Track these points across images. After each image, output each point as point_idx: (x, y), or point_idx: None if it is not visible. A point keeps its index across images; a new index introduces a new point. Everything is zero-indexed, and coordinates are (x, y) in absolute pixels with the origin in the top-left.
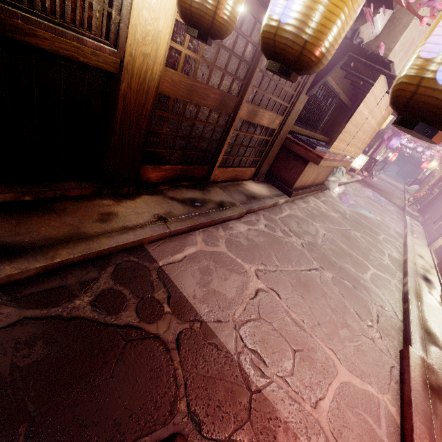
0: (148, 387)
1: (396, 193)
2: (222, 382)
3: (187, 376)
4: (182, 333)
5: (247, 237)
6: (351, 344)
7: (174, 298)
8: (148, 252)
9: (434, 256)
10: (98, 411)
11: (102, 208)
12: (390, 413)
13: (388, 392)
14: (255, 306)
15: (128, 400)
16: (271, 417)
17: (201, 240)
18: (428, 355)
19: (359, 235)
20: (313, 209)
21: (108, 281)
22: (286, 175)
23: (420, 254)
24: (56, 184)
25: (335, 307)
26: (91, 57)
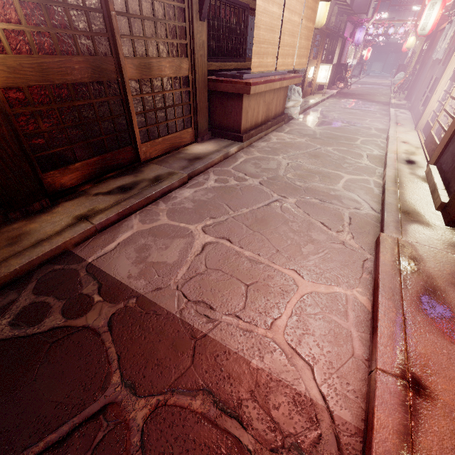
0: (76, 375)
1: (380, 90)
2: (161, 342)
3: (121, 350)
4: (115, 314)
5: (193, 200)
6: (316, 256)
7: (105, 286)
8: (75, 255)
9: (421, 136)
10: (20, 414)
11: (12, 233)
12: (360, 303)
13: (358, 285)
14: (202, 260)
15: (54, 394)
16: (218, 354)
17: (137, 222)
18: (403, 234)
19: (331, 149)
20: (274, 144)
21: (29, 297)
22: (230, 121)
23: (405, 140)
24: None
25: (299, 228)
26: None
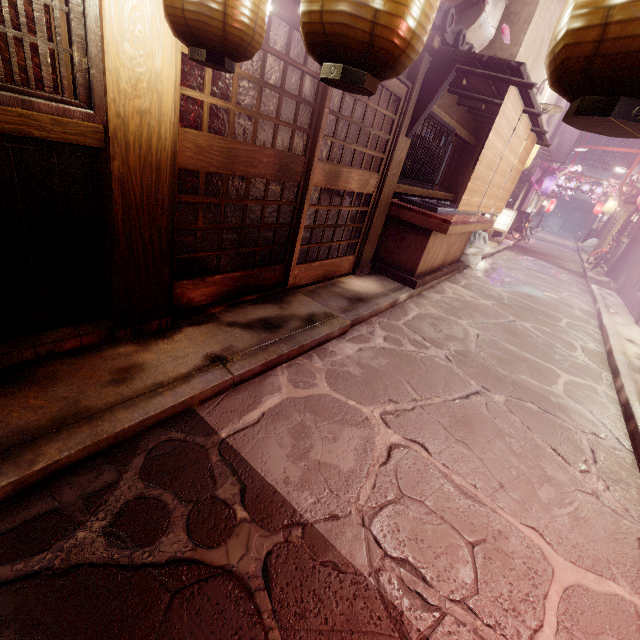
0: None
1: (566, 254)
2: (356, 638)
3: None
4: (272, 554)
5: (360, 363)
6: (564, 512)
7: (252, 491)
8: (200, 418)
9: None
10: None
11: (118, 361)
12: None
13: None
14: (391, 476)
15: None
16: None
17: (286, 382)
18: None
19: (530, 327)
20: (452, 300)
21: (134, 484)
22: (403, 258)
23: (629, 337)
24: (37, 336)
25: (522, 451)
26: (53, 128)
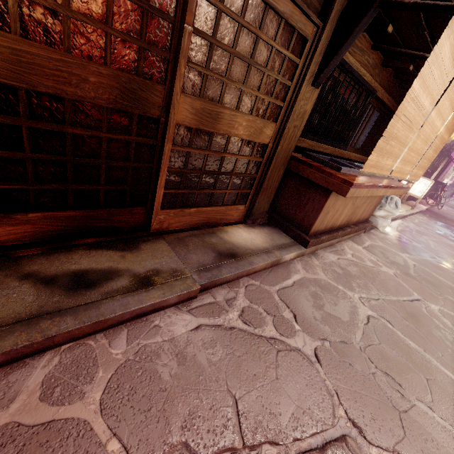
0: None
1: None
2: None
3: None
4: None
5: (182, 353)
6: None
7: None
8: None
9: None
10: None
11: None
12: None
13: None
14: None
15: None
16: None
17: (37, 383)
18: None
19: (437, 311)
20: (349, 264)
21: None
22: (299, 214)
23: None
24: None
25: None
26: None
